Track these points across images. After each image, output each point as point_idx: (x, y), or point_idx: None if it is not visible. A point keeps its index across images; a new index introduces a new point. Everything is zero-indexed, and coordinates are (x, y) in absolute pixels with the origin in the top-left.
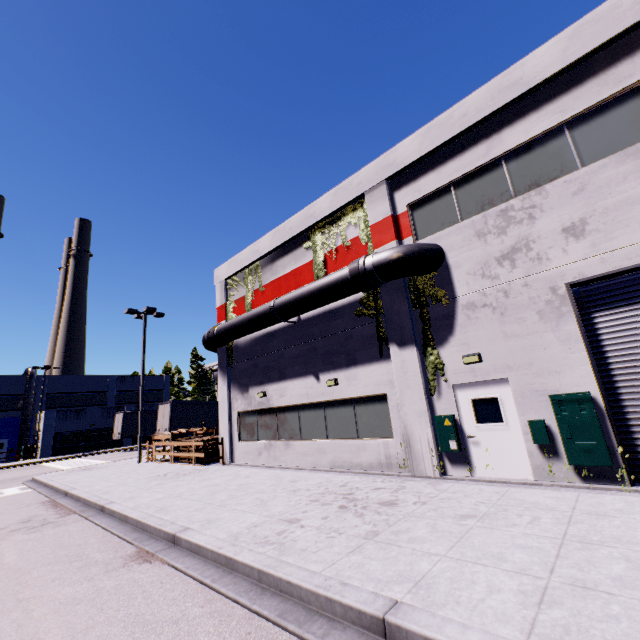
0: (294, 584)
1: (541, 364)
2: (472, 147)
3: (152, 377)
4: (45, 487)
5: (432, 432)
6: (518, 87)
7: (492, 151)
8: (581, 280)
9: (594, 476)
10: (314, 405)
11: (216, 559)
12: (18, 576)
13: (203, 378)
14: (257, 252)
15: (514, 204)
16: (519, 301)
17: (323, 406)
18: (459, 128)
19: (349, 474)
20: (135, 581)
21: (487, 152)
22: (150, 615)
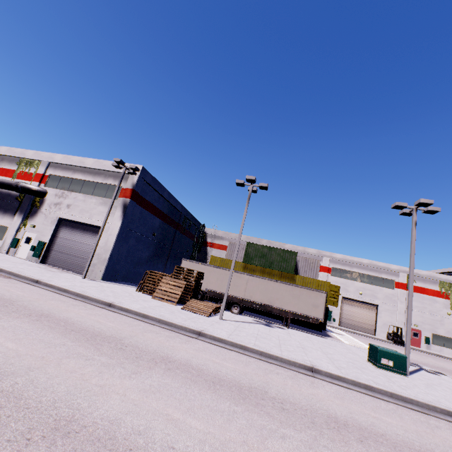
0: None
1: (44, 233)
2: (70, 170)
3: None
4: None
5: (12, 241)
6: (83, 164)
7: (72, 175)
8: (62, 218)
9: (36, 260)
10: None
11: None
12: None
13: None
14: None
15: (66, 192)
16: (51, 216)
17: None
18: (70, 163)
19: None
20: None
21: (71, 175)
22: None
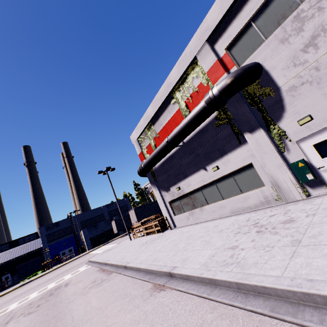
0: (269, 287)
1: None
2: None
3: (120, 201)
4: (95, 263)
5: (291, 174)
6: None
7: None
8: None
9: None
10: (209, 184)
11: (201, 281)
12: (101, 312)
13: (142, 193)
14: (147, 118)
15: (303, 7)
16: None
17: (214, 183)
18: None
19: (244, 214)
20: (162, 303)
21: None
22: (182, 324)
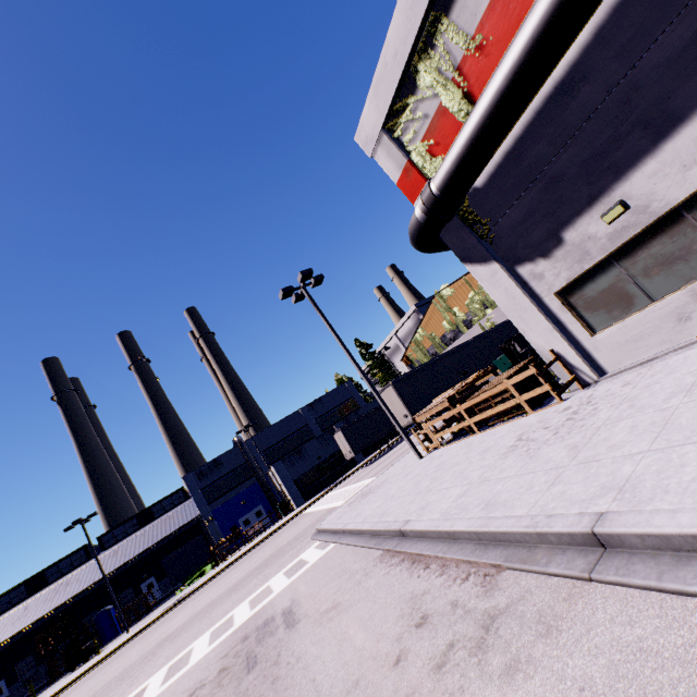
0: None
1: None
2: None
3: (335, 391)
4: (347, 535)
5: None
6: None
7: None
8: None
9: None
10: None
11: None
12: None
13: (383, 363)
14: None
15: None
16: None
17: None
18: None
19: None
20: None
21: None
22: None
